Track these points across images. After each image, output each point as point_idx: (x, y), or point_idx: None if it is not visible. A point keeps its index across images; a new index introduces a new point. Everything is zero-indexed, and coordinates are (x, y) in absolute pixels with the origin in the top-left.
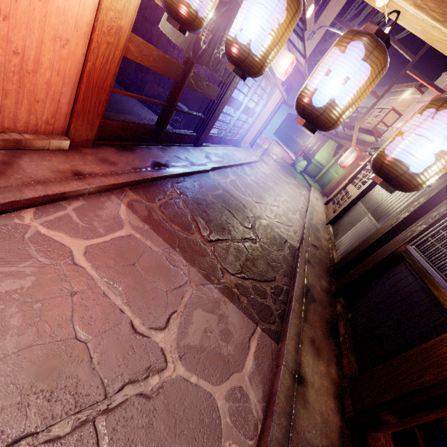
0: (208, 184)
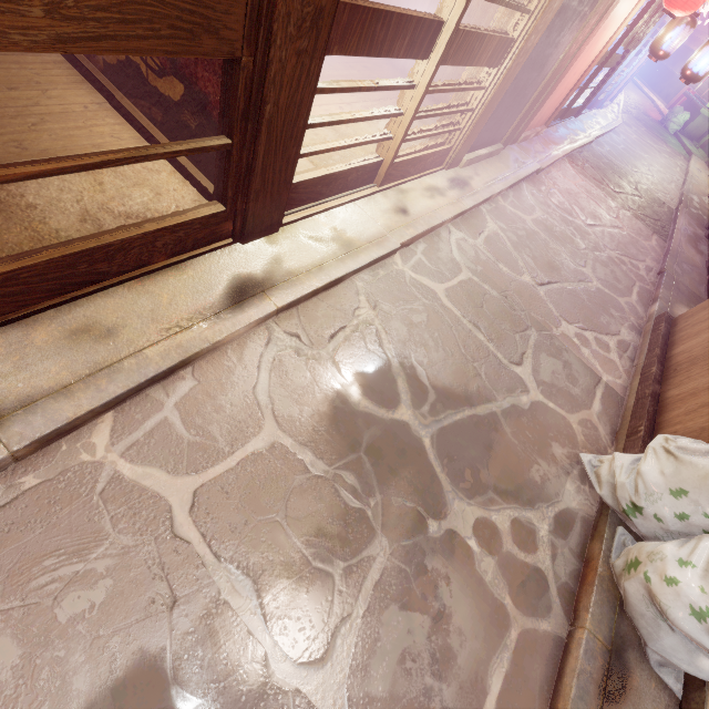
0: (595, 154)
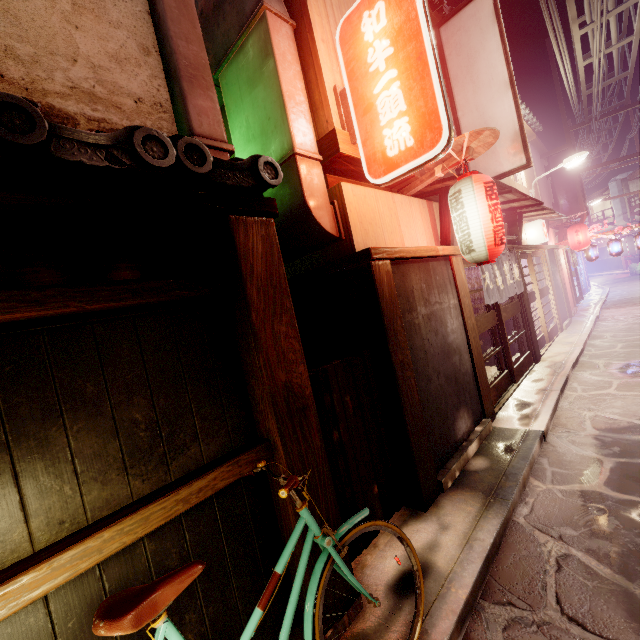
0: (614, 301)
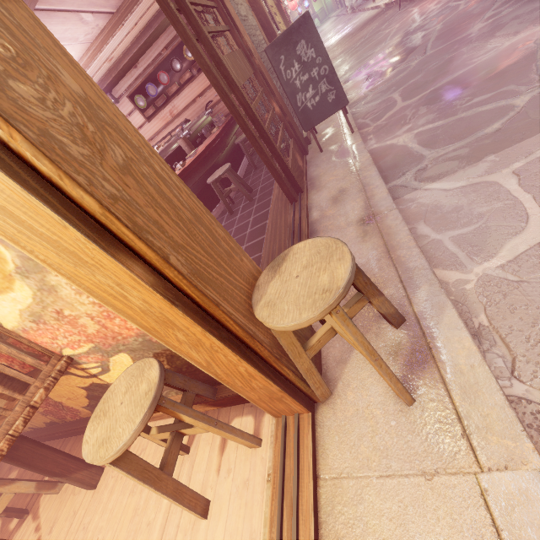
0: None
